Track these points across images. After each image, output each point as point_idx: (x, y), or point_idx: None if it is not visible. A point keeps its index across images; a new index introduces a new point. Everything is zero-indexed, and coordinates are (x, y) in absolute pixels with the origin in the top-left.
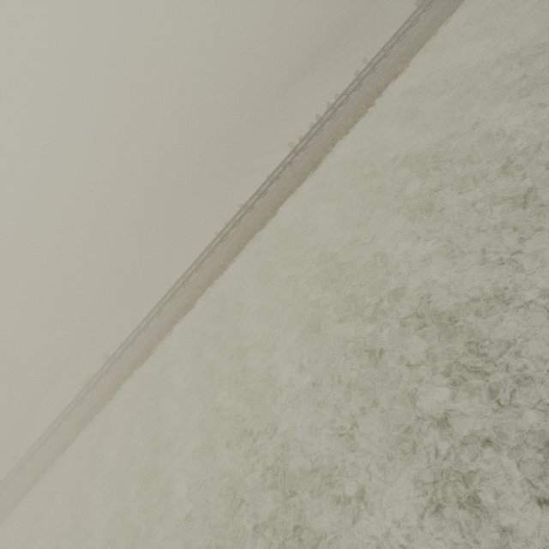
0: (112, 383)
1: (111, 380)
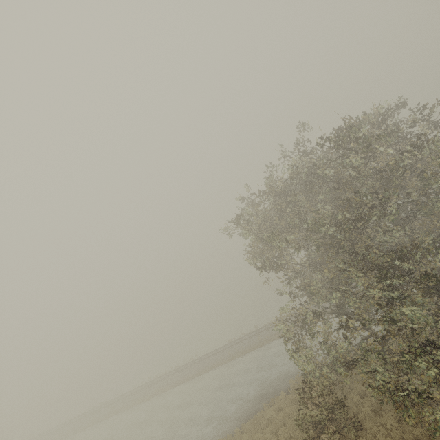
0: None
1: None
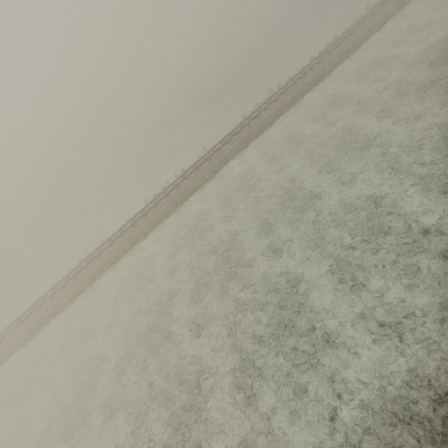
0: None
1: None
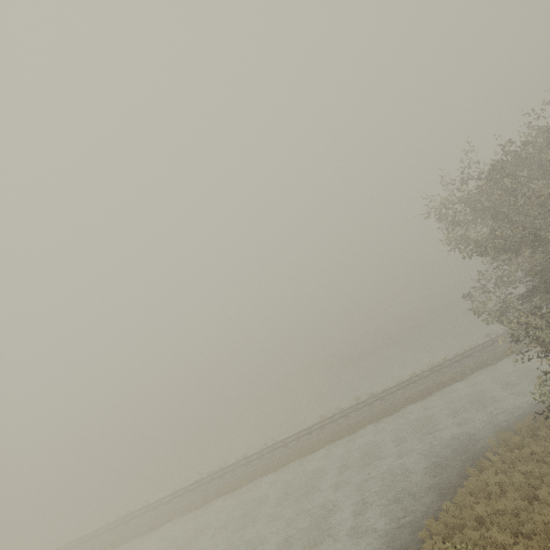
0: None
1: None
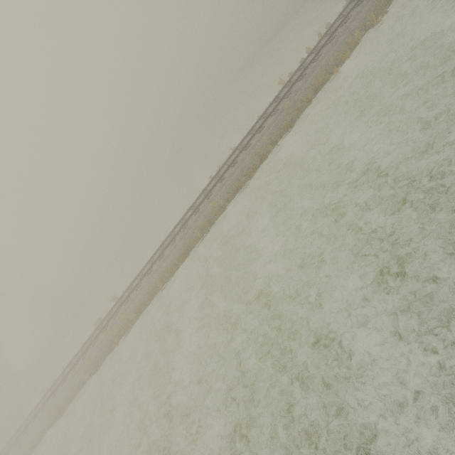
0: (120, 326)
1: (119, 323)
